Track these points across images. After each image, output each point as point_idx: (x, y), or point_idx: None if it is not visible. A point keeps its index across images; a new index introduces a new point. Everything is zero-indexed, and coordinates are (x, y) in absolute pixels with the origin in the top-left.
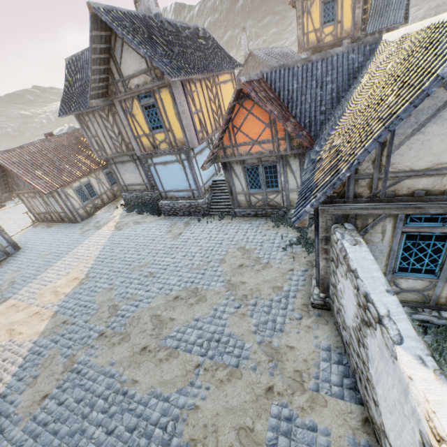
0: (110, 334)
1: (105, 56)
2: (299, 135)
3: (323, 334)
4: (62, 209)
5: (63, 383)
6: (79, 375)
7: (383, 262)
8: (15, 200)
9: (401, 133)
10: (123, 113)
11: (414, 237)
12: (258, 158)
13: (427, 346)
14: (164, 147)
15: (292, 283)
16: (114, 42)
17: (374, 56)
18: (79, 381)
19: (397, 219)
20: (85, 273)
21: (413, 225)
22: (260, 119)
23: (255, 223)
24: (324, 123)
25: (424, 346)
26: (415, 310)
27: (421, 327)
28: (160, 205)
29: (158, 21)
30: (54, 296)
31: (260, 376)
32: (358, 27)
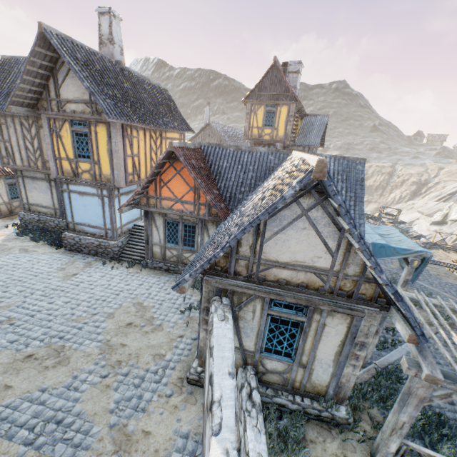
0: None
1: (44, 73)
2: (216, 205)
3: (187, 416)
4: None
5: None
6: None
7: (253, 341)
8: None
9: (271, 229)
10: (49, 130)
11: (277, 320)
12: (180, 215)
13: (279, 433)
14: (87, 177)
15: (177, 351)
16: (61, 65)
17: (284, 163)
18: None
19: (264, 301)
20: None
21: (276, 309)
22: (186, 181)
23: (164, 279)
24: (241, 202)
25: (236, 437)
26: (276, 393)
27: (279, 412)
28: (64, 237)
29: (118, 67)
30: None
31: None
32: (288, 138)
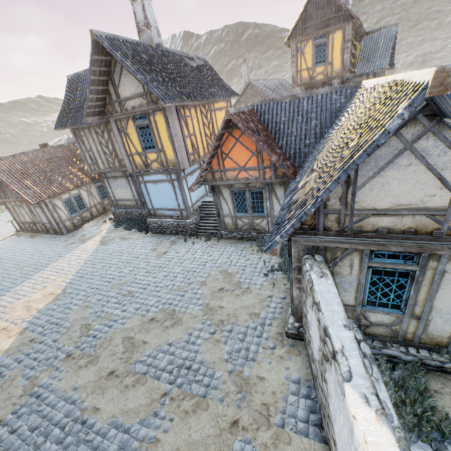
0: (78, 355)
1: (104, 78)
2: (283, 165)
3: (294, 365)
4: (48, 220)
5: (19, 408)
6: (39, 400)
7: (353, 295)
8: (1, 207)
9: (364, 174)
10: (118, 131)
11: (379, 272)
12: (245, 184)
13: (394, 382)
14: (155, 166)
15: (269, 310)
16: (114, 66)
17: (354, 99)
18: (37, 407)
19: (363, 254)
20: (62, 288)
21: (378, 260)
22: (247, 147)
23: (241, 247)
24: (308, 156)
25: (370, 384)
26: (384, 344)
27: (390, 363)
28: (148, 222)
29: (159, 50)
30: (26, 311)
31: (226, 408)
32: (347, 69)
